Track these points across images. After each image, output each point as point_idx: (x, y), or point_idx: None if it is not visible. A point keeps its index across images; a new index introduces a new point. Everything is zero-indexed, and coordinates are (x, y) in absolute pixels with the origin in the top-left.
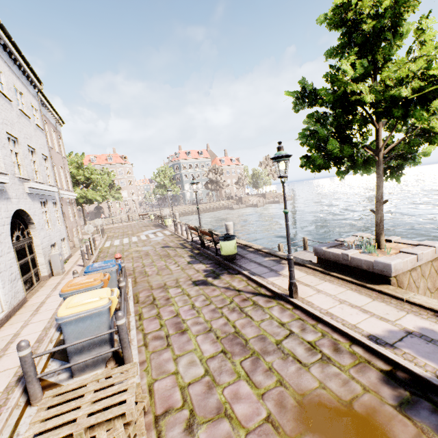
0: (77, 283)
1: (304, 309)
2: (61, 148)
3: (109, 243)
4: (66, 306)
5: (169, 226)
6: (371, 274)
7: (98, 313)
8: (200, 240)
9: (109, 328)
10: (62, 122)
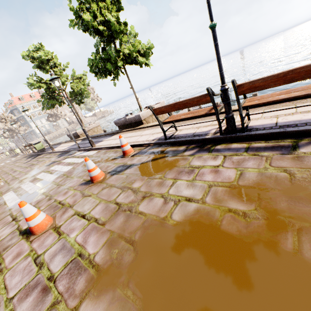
0: None
1: (54, 152)
2: None
3: None
4: None
5: (19, 153)
6: (77, 136)
7: None
8: (32, 150)
9: None
10: None
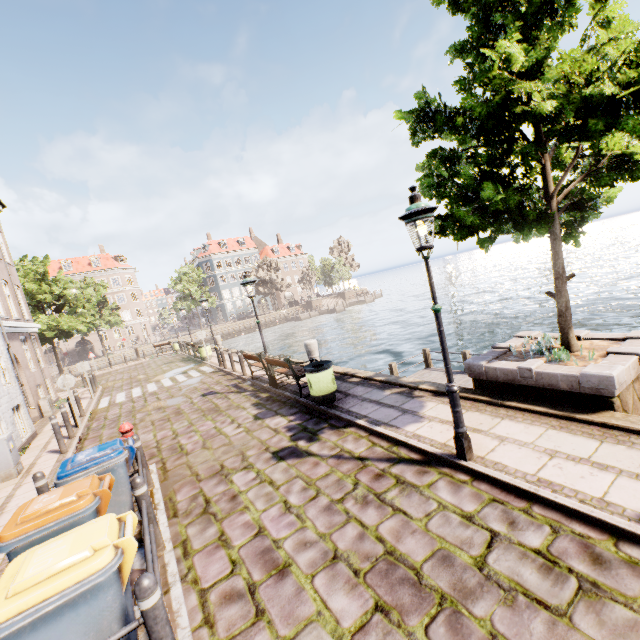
0: (39, 512)
1: (494, 480)
2: (3, 249)
3: (107, 400)
4: (7, 589)
5: (208, 359)
6: (577, 397)
7: (92, 591)
8: (268, 375)
9: (121, 617)
10: (1, 204)
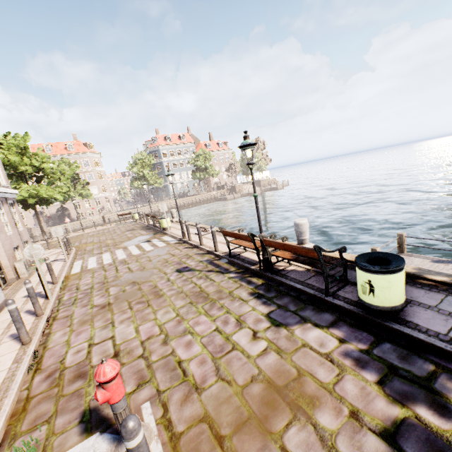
0: None
1: None
2: None
3: (80, 264)
4: None
5: (169, 229)
6: None
7: None
8: (259, 257)
9: None
10: None
